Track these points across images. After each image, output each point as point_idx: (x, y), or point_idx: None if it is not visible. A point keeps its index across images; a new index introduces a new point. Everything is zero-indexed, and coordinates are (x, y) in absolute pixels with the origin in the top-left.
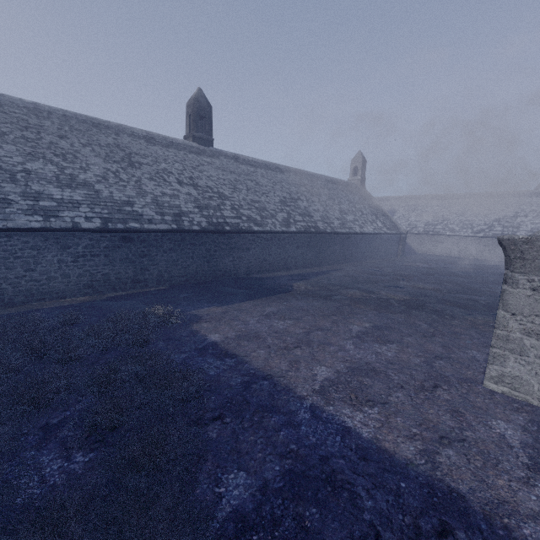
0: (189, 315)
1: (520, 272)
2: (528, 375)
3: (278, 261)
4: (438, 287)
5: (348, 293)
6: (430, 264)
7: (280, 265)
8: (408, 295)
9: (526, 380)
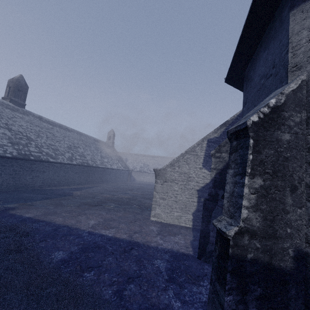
0: (3, 207)
1: (158, 179)
2: (161, 212)
3: (63, 180)
4: (142, 193)
5: (103, 195)
6: (141, 185)
7: (64, 182)
8: (130, 196)
9: (161, 214)
